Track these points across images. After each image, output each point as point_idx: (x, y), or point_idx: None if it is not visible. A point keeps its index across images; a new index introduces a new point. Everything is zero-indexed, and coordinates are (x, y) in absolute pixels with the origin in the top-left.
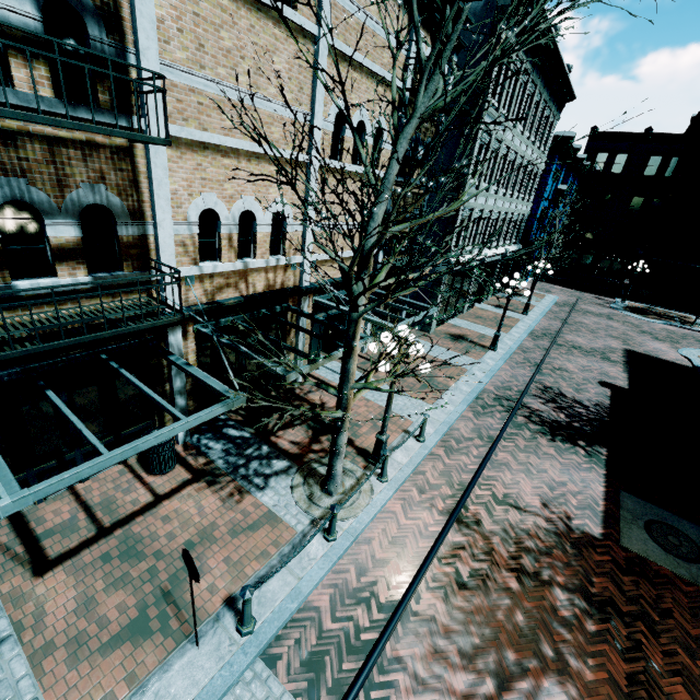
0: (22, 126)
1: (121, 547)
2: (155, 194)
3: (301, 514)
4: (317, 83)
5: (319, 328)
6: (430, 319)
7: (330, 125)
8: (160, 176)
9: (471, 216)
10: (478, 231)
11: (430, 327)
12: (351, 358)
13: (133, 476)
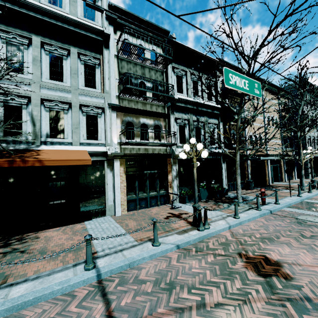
0: (234, 123)
1: (256, 193)
2: (245, 132)
3: (297, 192)
4: (264, 112)
5: (271, 169)
6: (307, 173)
7: (266, 119)
8: (246, 129)
9: (310, 138)
10: (315, 143)
11: (308, 176)
12: (300, 149)
13: (245, 190)
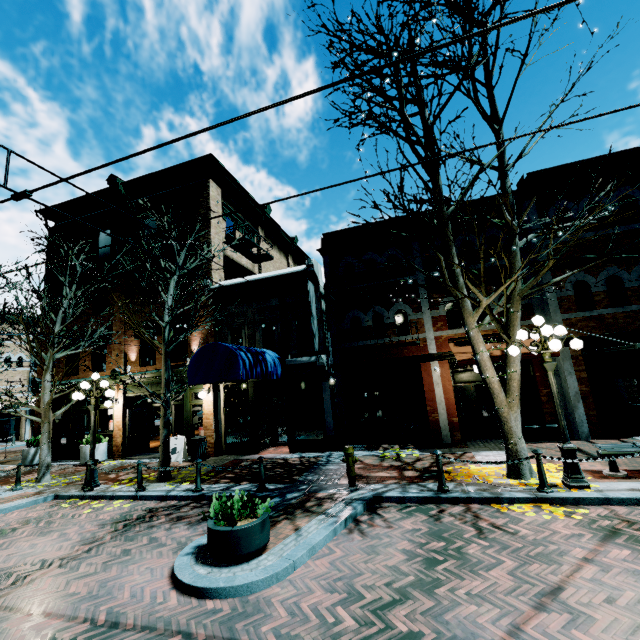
0: None
1: None
2: None
3: None
4: None
5: None
6: None
7: None
8: None
9: None
10: None
11: None
12: None
13: None
